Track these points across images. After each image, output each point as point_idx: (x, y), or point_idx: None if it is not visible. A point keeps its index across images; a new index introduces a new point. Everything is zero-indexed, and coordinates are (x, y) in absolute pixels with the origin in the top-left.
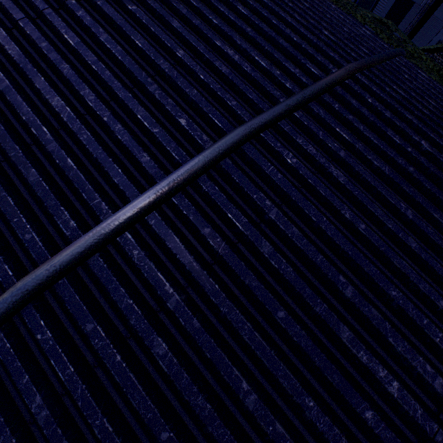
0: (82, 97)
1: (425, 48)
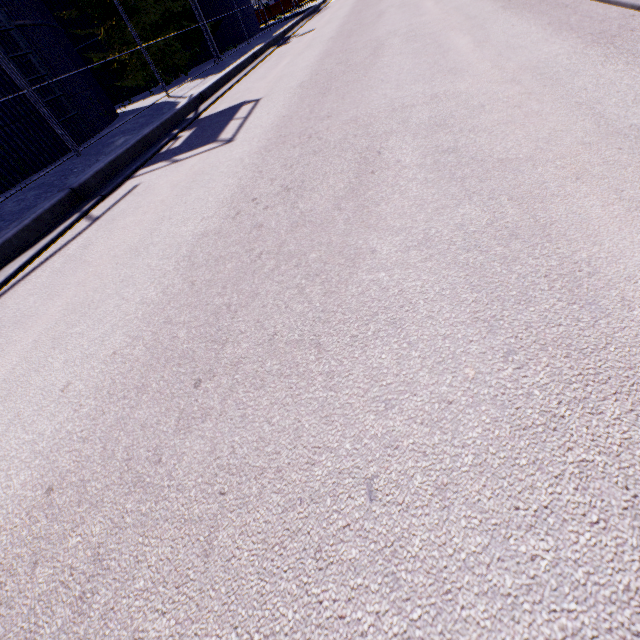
0: None
1: None
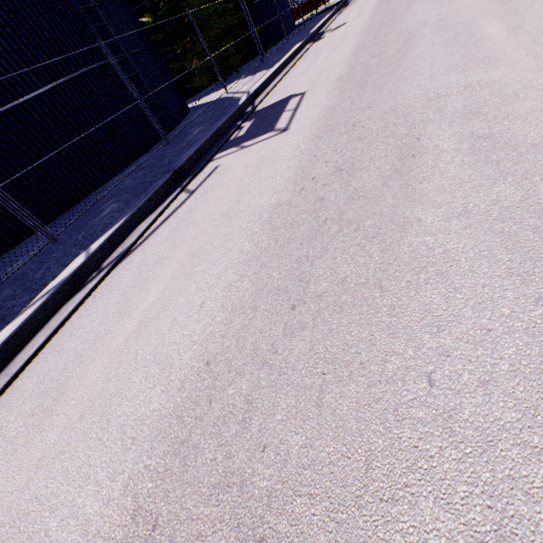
0: None
1: None
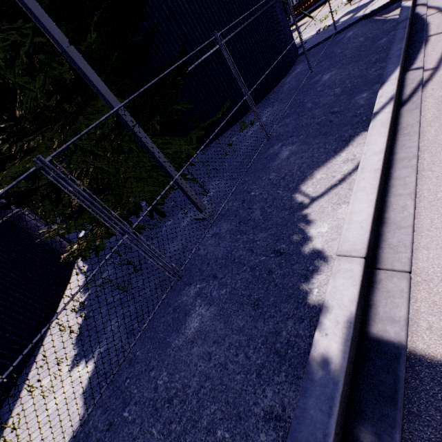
0: None
1: (281, 0)
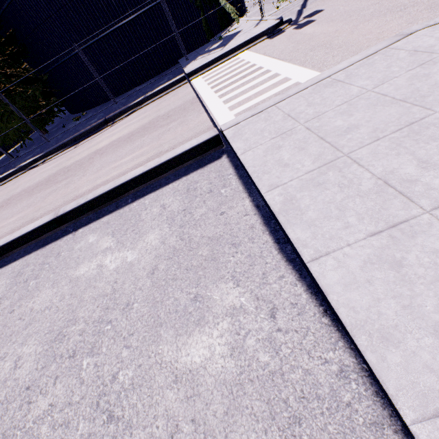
0: (116, 1)
1: None
